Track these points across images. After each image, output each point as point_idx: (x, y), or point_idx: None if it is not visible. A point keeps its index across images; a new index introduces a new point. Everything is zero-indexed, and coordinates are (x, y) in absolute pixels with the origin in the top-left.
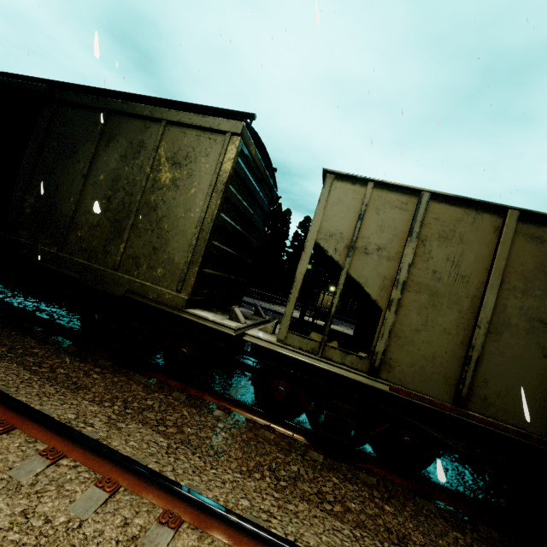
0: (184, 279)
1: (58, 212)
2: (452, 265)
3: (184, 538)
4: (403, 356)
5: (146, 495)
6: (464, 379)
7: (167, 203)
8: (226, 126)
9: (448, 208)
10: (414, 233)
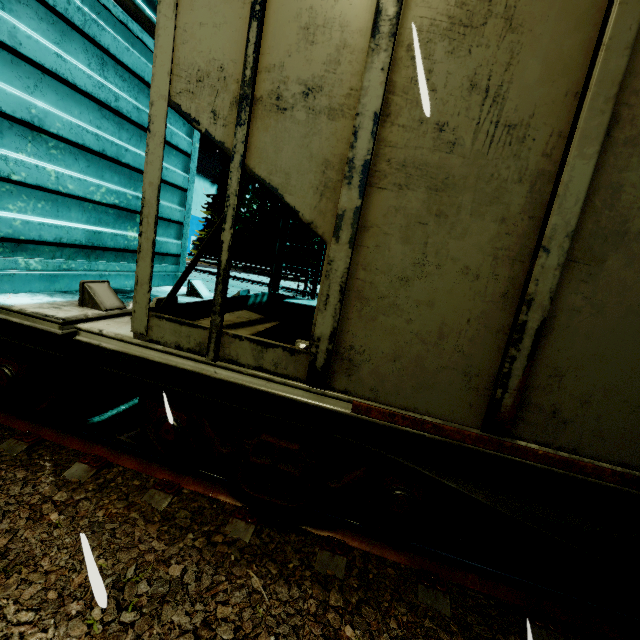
0: None
1: None
2: (484, 100)
3: None
4: (377, 340)
5: None
6: (507, 375)
7: None
8: None
9: None
10: (385, 24)
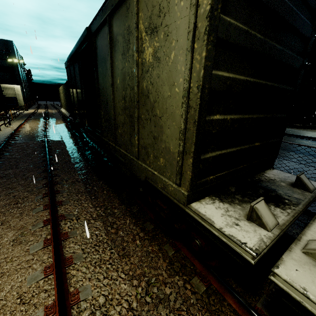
0: (180, 171)
1: (110, 117)
2: None
3: None
4: None
5: None
6: None
7: (155, 85)
8: None
9: None
10: None
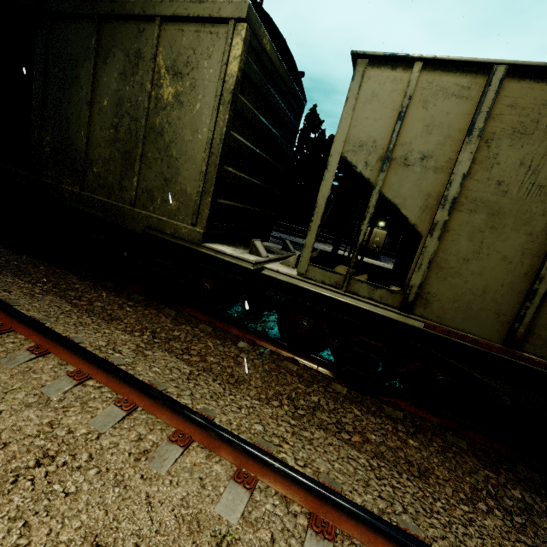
0: (197, 211)
1: (73, 148)
2: (527, 171)
3: (192, 455)
4: (445, 290)
5: (160, 415)
6: (523, 316)
7: (173, 126)
8: (228, 10)
9: (533, 86)
10: (476, 131)
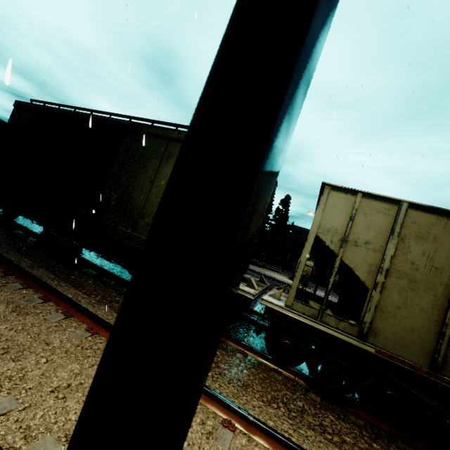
0: None
1: (133, 205)
2: (427, 259)
3: (239, 438)
4: (387, 327)
5: (211, 406)
6: (439, 349)
7: None
8: None
9: (423, 214)
10: (396, 233)
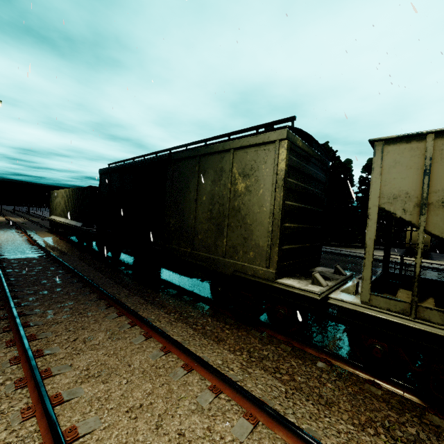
0: (269, 257)
1: (186, 226)
2: None
3: None
4: None
5: (277, 431)
6: None
7: (246, 205)
8: (274, 136)
9: None
10: None
